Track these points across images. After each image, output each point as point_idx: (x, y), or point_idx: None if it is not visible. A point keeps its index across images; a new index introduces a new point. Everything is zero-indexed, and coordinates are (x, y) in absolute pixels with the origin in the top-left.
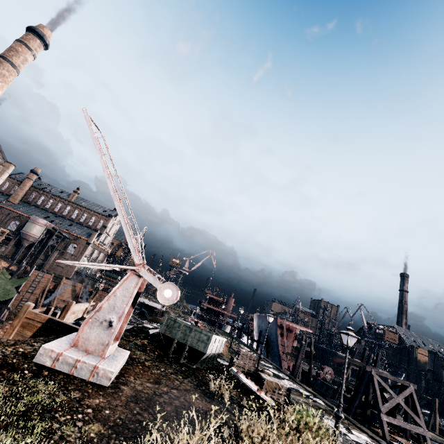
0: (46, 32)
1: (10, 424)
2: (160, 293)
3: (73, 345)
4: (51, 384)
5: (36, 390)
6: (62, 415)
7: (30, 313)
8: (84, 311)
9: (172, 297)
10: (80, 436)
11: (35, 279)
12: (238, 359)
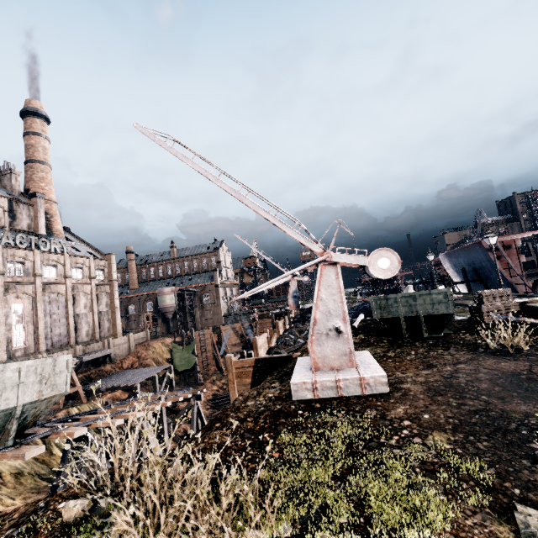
0: (35, 104)
1: (351, 468)
2: (373, 268)
3: (314, 370)
4: (337, 413)
5: (331, 425)
6: (387, 439)
7: (236, 364)
8: (267, 341)
9: (392, 264)
10: (437, 453)
11: (200, 340)
12: (484, 303)
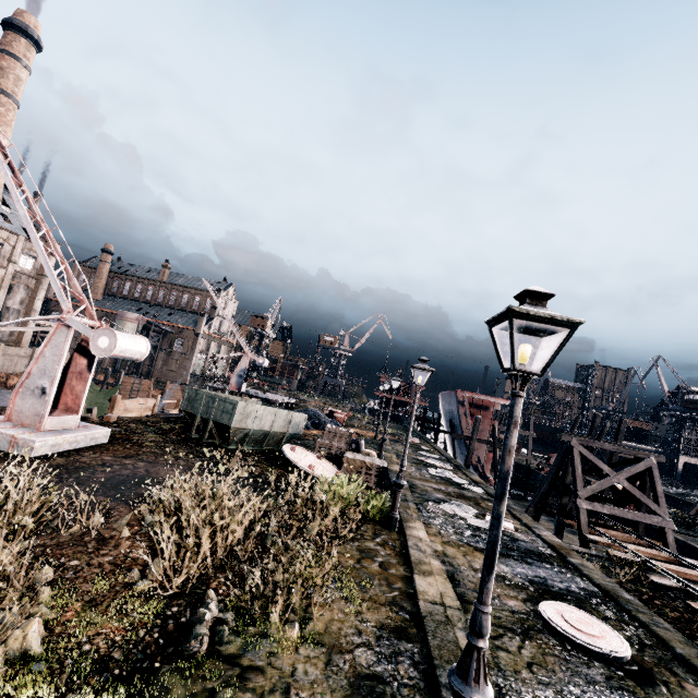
0: (29, 20)
1: None
2: (94, 343)
3: (7, 420)
4: None
5: None
6: None
7: None
8: (152, 409)
9: (109, 346)
10: None
11: (132, 389)
12: (323, 438)
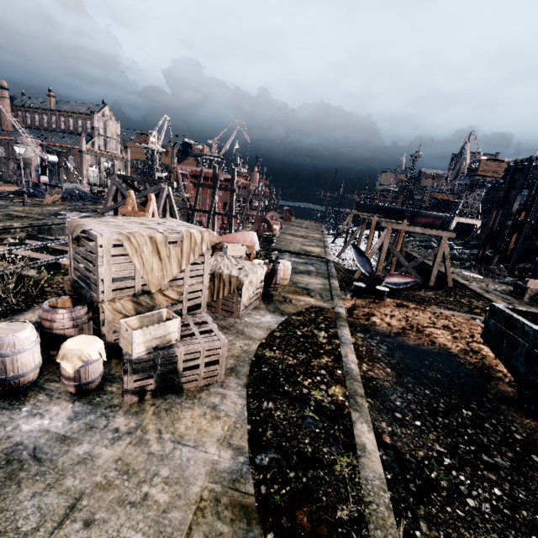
0: None
1: None
2: None
3: None
4: None
5: None
6: None
7: None
8: None
9: None
10: None
11: None
12: None
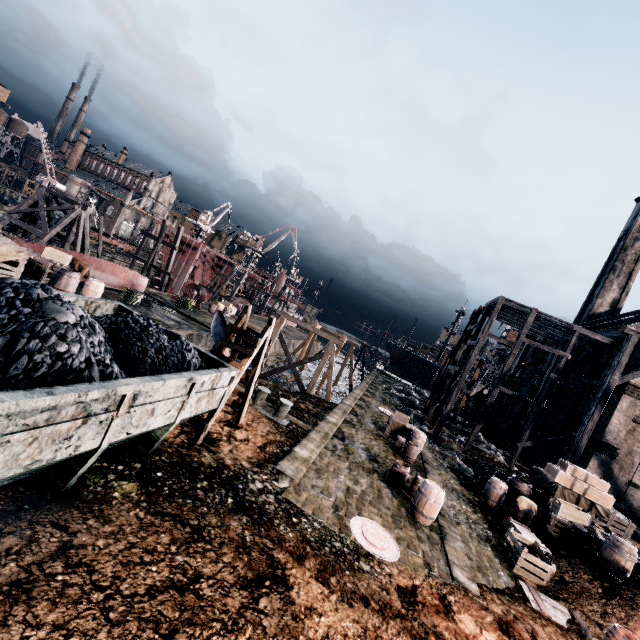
0: None
1: None
2: None
3: None
4: None
5: None
6: None
7: None
8: None
9: None
10: None
11: None
12: None
